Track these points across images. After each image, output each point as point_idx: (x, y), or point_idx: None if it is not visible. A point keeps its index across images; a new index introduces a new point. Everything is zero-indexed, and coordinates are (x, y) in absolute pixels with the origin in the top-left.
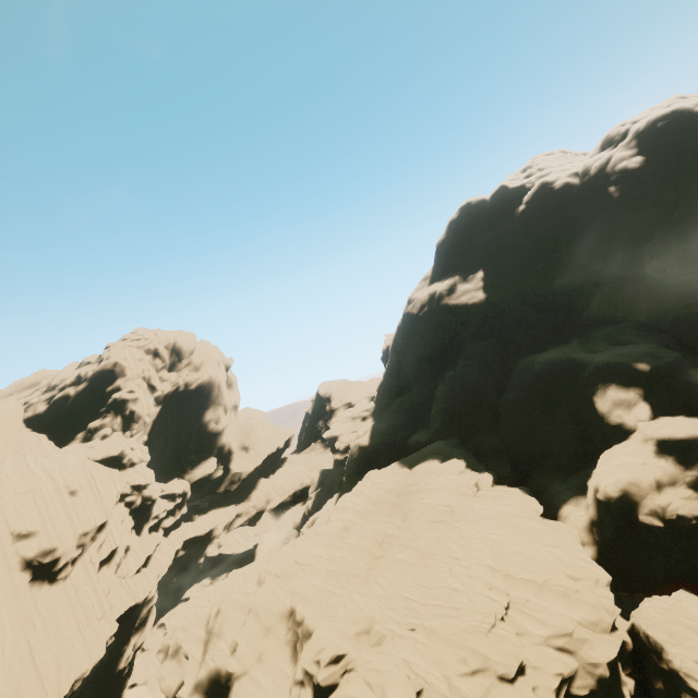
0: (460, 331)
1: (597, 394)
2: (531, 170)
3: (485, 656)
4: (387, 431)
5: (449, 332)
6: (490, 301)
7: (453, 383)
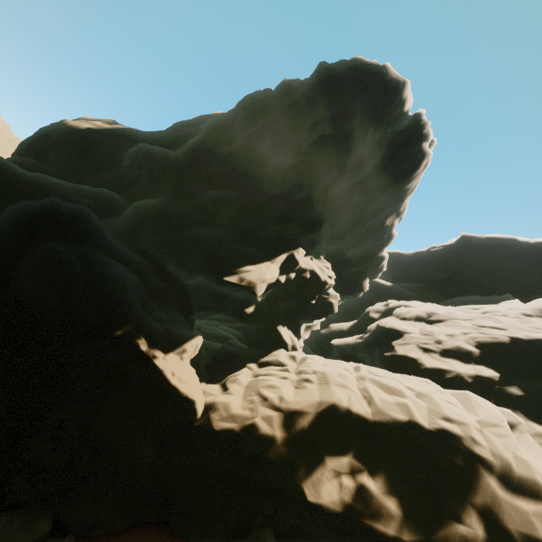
0: (45, 148)
1: None
2: None
3: None
4: None
5: (37, 143)
6: (84, 133)
7: None
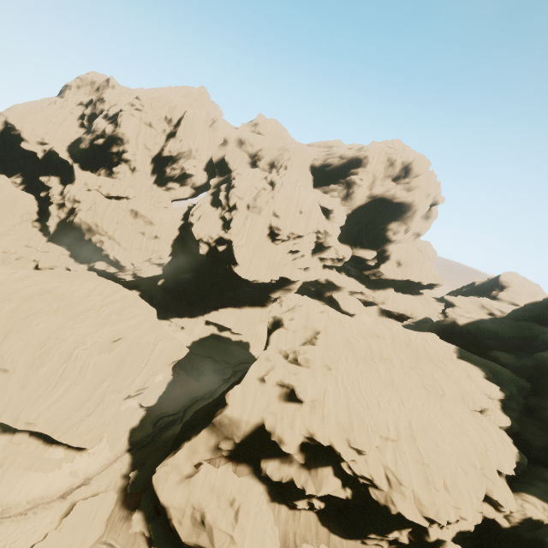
0: None
1: None
2: None
3: (353, 428)
4: (486, 331)
5: None
6: None
7: None
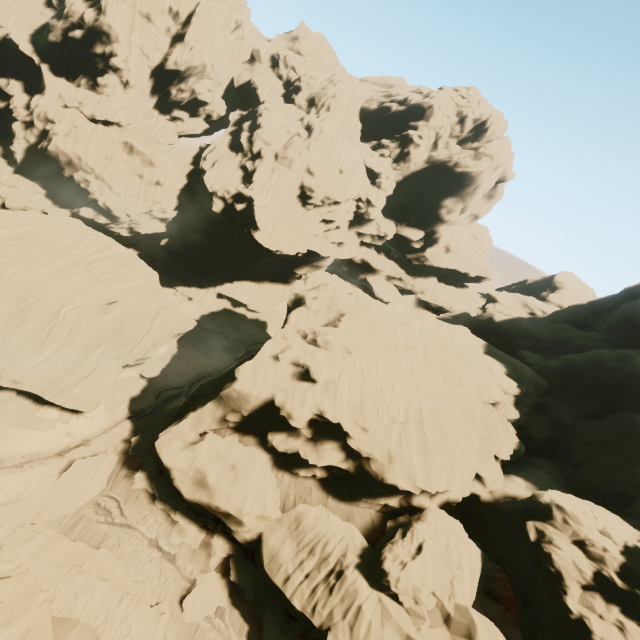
0: None
1: None
2: None
3: (364, 409)
4: (521, 330)
5: None
6: None
7: (616, 359)
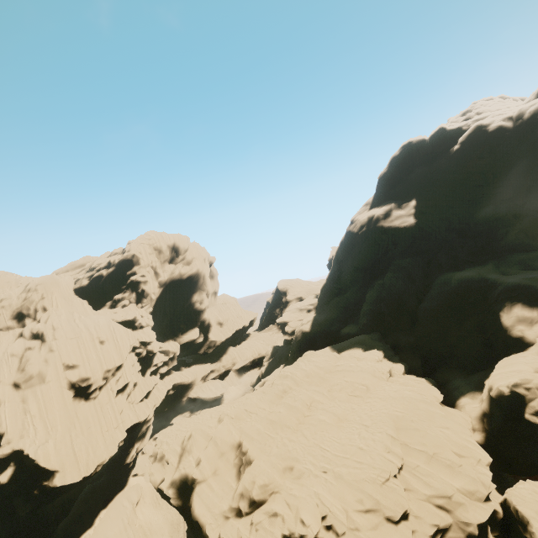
0: (391, 248)
1: (503, 310)
2: (470, 114)
3: (378, 500)
4: (325, 322)
5: (382, 248)
6: (419, 226)
7: (380, 290)
